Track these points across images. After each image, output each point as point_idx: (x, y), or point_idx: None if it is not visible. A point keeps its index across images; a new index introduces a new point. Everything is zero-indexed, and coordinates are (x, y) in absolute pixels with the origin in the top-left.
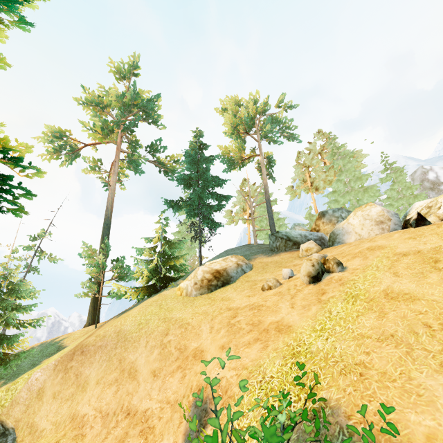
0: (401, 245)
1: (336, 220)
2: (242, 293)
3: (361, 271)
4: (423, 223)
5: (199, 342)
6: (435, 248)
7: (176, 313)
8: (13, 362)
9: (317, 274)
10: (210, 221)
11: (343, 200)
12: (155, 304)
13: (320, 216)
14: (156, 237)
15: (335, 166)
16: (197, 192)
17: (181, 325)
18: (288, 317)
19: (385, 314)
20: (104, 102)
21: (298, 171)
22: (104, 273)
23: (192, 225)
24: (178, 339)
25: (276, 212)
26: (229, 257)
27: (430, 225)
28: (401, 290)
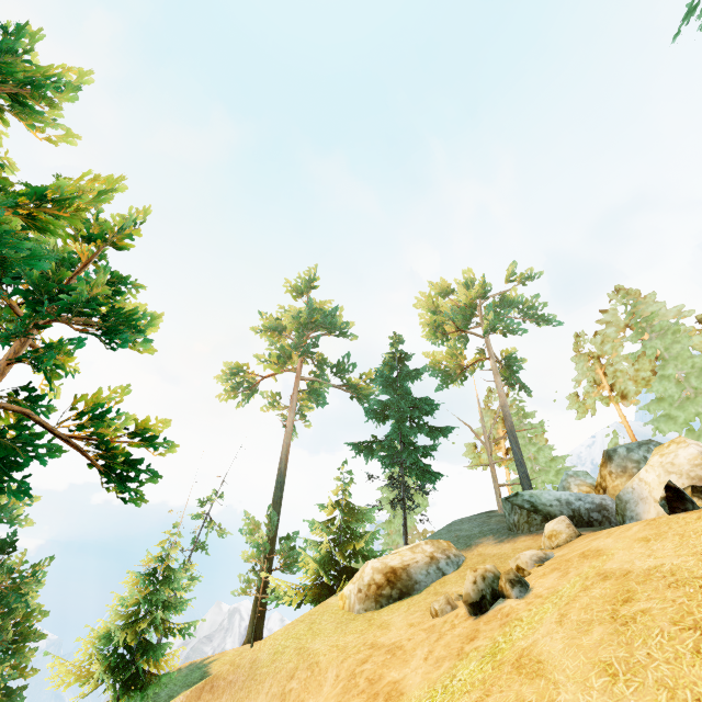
0: (620, 554)
1: (636, 468)
2: (410, 616)
3: (540, 602)
4: (681, 505)
5: (317, 699)
6: (651, 568)
7: (316, 642)
8: (152, 687)
9: (480, 599)
10: (420, 471)
11: (683, 414)
12: (308, 619)
13: (604, 459)
14: (330, 505)
15: (648, 351)
16: (393, 428)
17: (310, 664)
18: (411, 676)
19: (487, 696)
20: (282, 325)
21: (582, 366)
22: (272, 556)
23: (391, 481)
24: (300, 688)
25: (546, 446)
26: (421, 544)
27: (692, 511)
28: (539, 652)
